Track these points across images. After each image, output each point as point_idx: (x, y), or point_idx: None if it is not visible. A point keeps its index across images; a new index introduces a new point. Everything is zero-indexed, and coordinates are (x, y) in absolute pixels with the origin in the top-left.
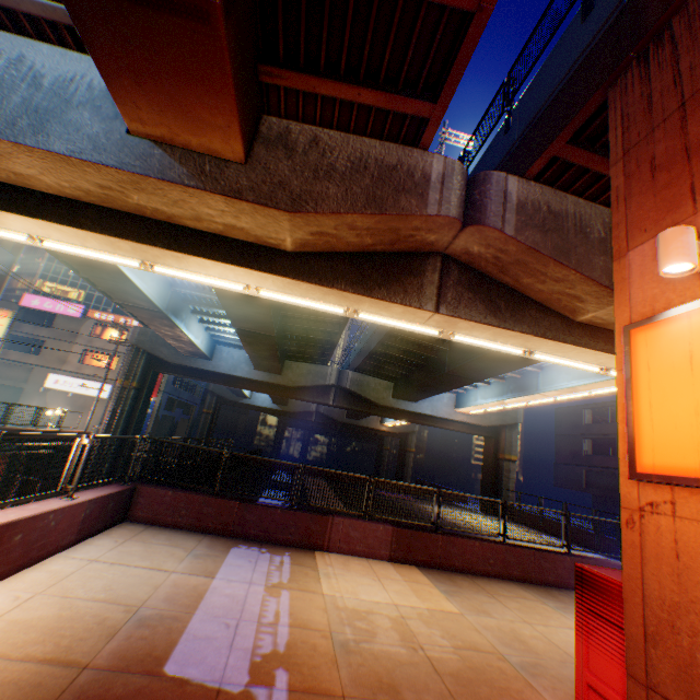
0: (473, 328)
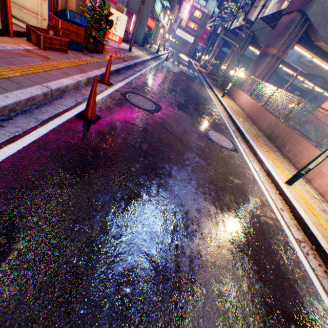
0: (317, 88)
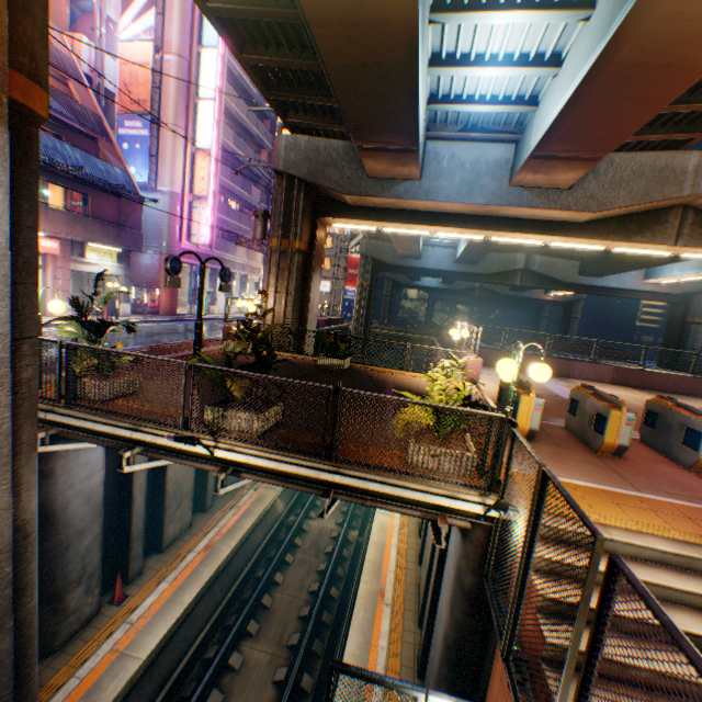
0: (698, 251)
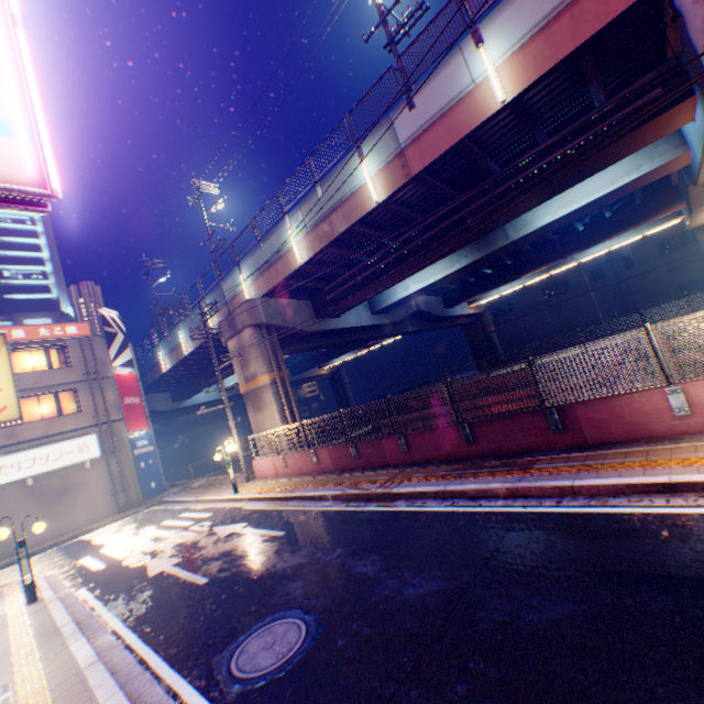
0: None
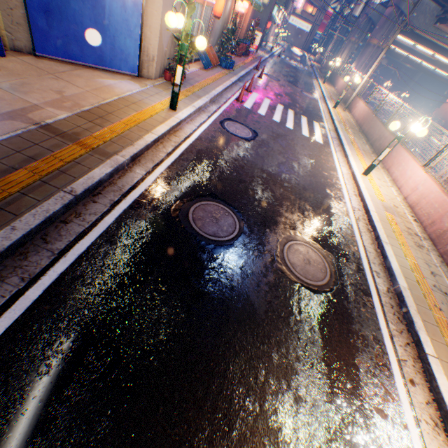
0: None
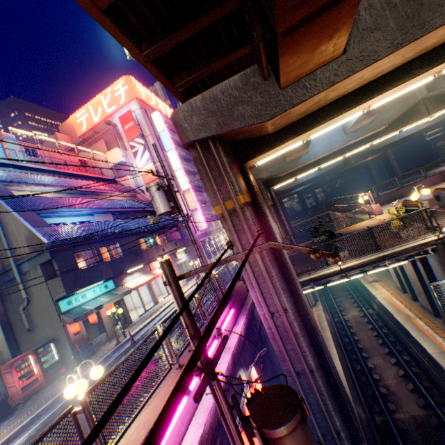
0: (440, 111)
